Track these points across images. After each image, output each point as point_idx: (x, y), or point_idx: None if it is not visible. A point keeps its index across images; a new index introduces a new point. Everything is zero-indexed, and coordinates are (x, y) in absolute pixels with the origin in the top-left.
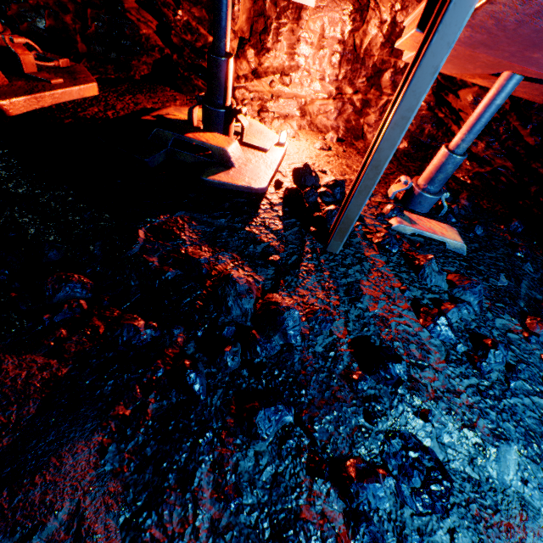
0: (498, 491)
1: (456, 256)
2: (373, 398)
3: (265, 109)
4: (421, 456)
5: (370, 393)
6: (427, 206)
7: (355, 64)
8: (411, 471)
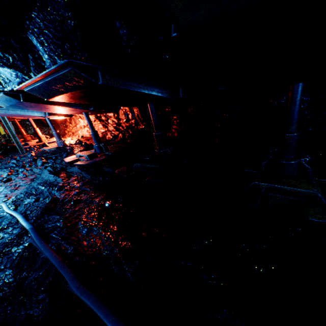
0: None
1: (46, 152)
2: None
3: (73, 135)
4: None
5: None
6: (58, 145)
7: (83, 119)
8: None
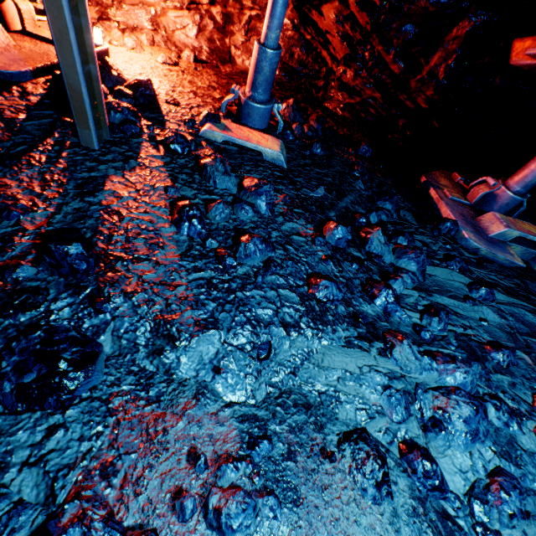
0: (175, 382)
1: (273, 167)
2: (32, 290)
3: (106, 17)
4: (63, 349)
5: (31, 285)
6: (258, 119)
7: None
8: (32, 365)
